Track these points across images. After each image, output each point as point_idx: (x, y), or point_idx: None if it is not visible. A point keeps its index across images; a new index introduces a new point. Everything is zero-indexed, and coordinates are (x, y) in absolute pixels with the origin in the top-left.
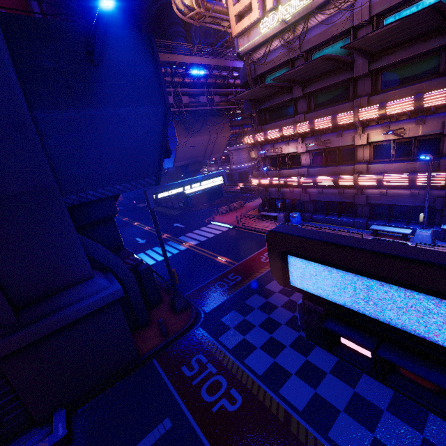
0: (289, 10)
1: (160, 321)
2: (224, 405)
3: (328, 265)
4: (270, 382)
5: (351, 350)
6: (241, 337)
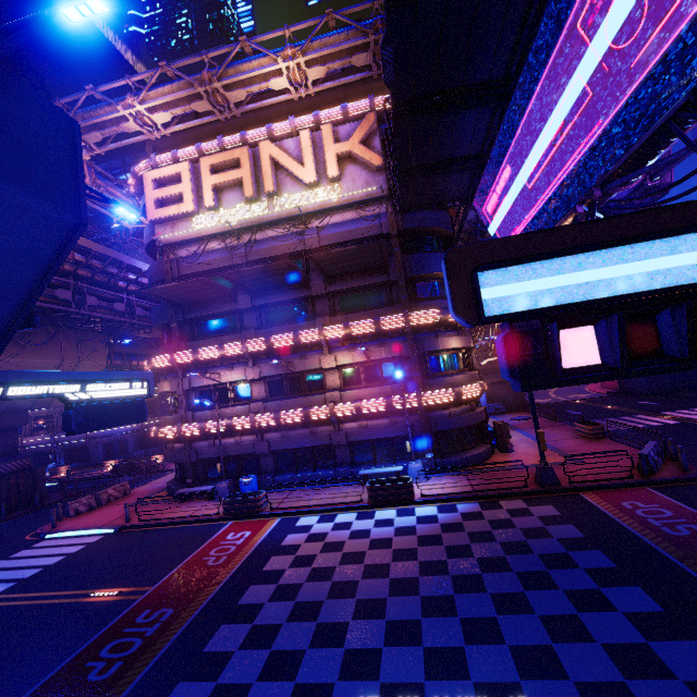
0: (234, 215)
1: None
2: None
3: (534, 260)
4: None
5: (576, 368)
6: None
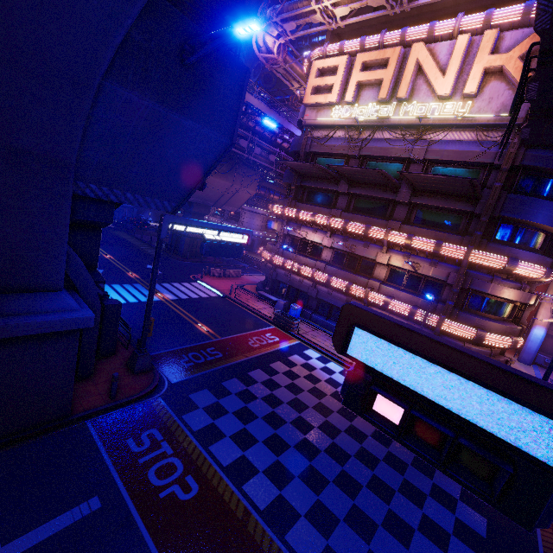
0: (364, 113)
1: (116, 376)
2: (175, 492)
3: (391, 342)
4: (234, 475)
5: (380, 416)
6: (210, 421)
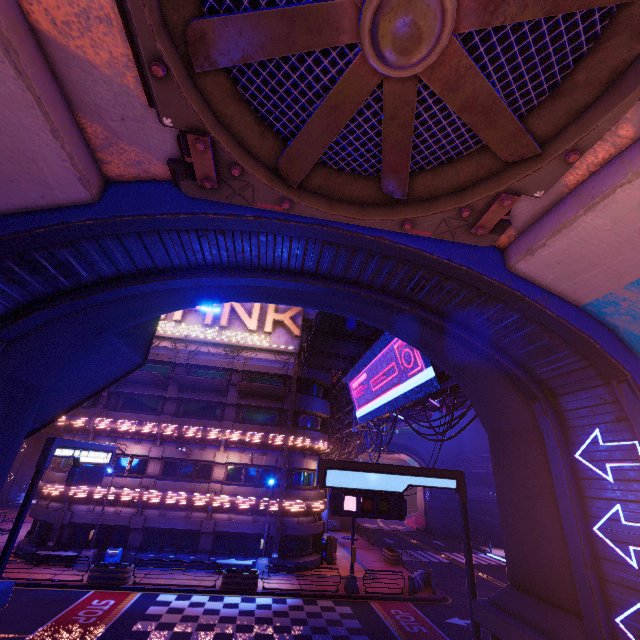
0: (191, 331)
1: None
2: None
3: (344, 470)
4: None
5: (348, 510)
6: None
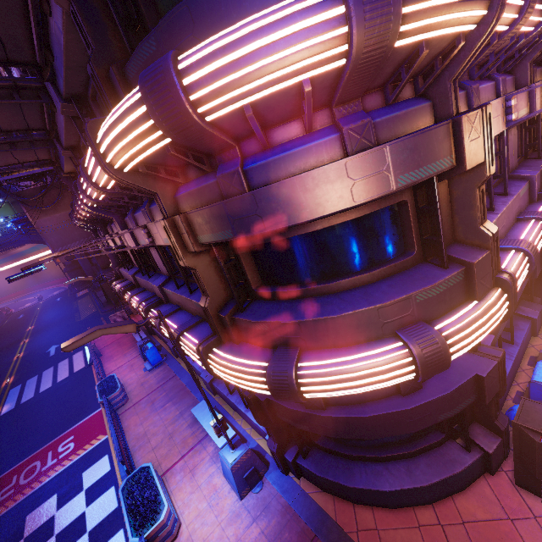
0: None
1: None
2: None
3: None
4: None
5: None
6: None
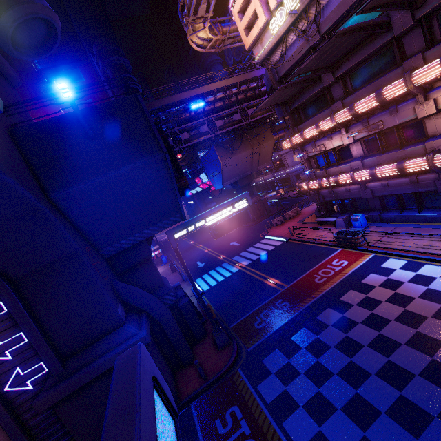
0: None
1: (195, 363)
2: None
3: None
4: None
5: None
6: (282, 388)
